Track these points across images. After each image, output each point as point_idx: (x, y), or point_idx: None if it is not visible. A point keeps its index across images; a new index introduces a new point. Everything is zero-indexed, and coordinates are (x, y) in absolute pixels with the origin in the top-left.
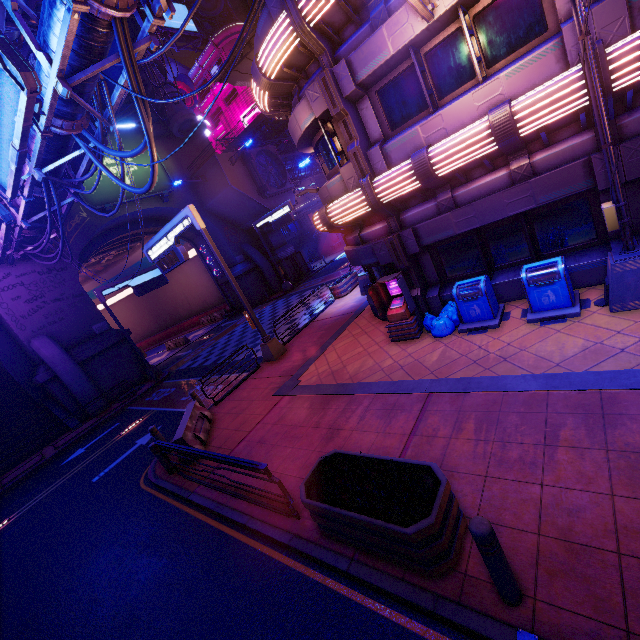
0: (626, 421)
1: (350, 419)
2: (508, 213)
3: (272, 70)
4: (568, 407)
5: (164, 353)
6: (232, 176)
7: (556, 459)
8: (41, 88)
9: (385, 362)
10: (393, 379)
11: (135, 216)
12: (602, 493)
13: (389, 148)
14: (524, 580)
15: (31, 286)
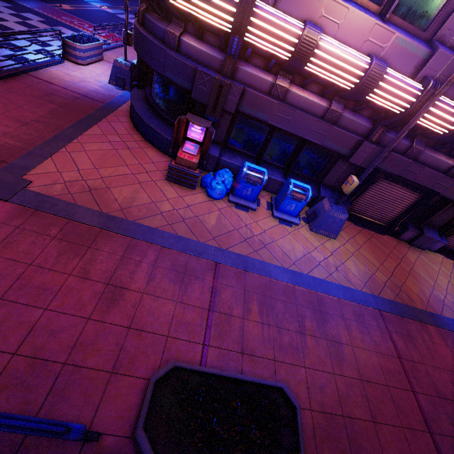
0: (330, 318)
1: (136, 275)
2: (306, 136)
3: None
4: (305, 302)
5: None
6: None
7: (308, 345)
8: None
9: (163, 205)
10: (178, 232)
11: None
12: (330, 373)
13: None
14: (311, 451)
15: None
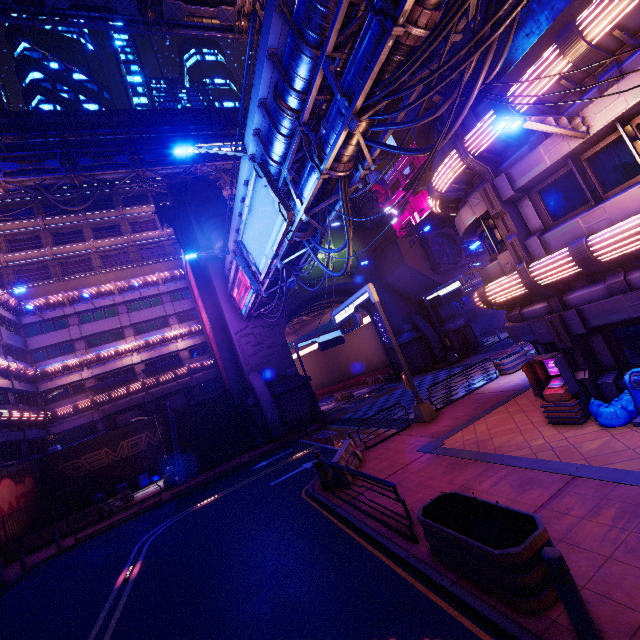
0: None
1: (483, 482)
2: None
3: (443, 187)
4: None
5: (331, 403)
6: (409, 256)
7: None
8: (294, 219)
9: (535, 441)
10: (538, 457)
11: (329, 289)
12: None
13: (548, 237)
14: None
15: (257, 335)
